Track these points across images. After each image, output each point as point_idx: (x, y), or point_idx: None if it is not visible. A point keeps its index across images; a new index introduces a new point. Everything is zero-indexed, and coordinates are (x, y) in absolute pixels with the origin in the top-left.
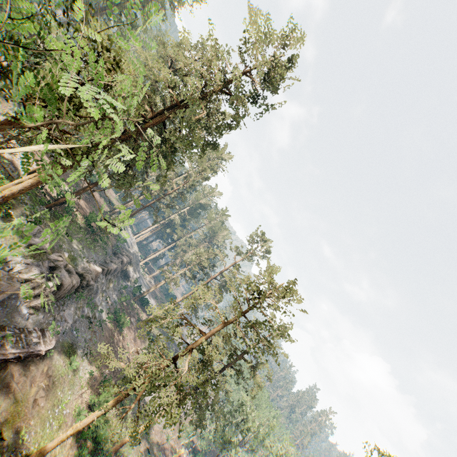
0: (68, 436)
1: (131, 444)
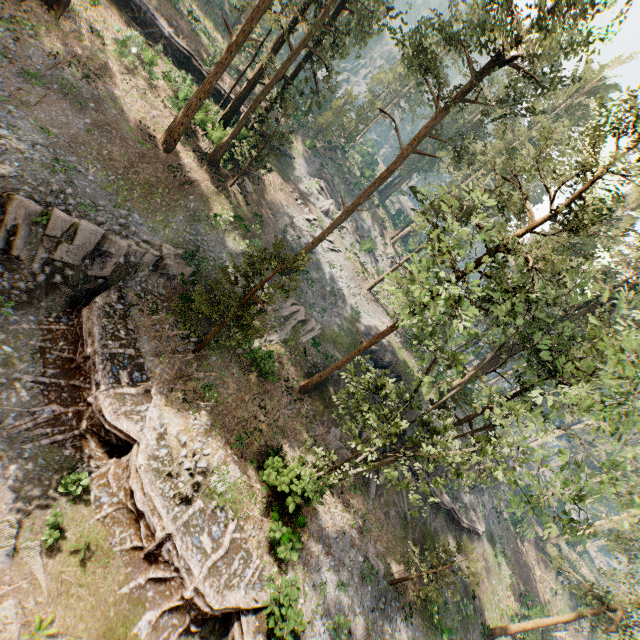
0: (528, 627)
1: None
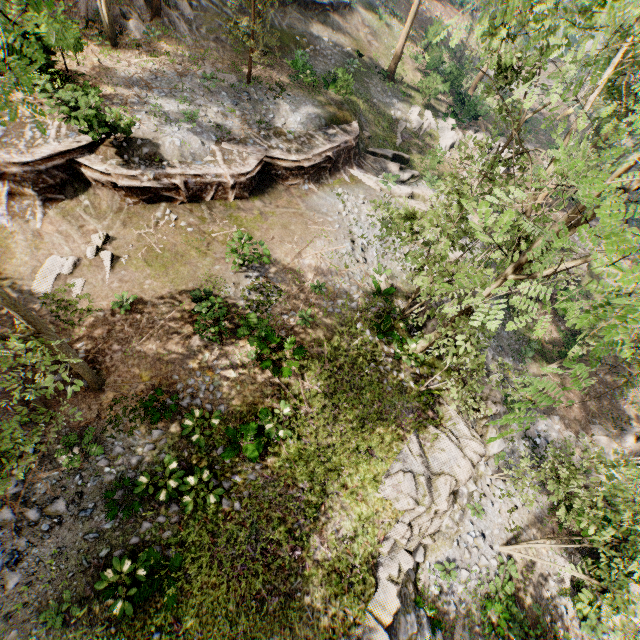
0: (409, 27)
1: None
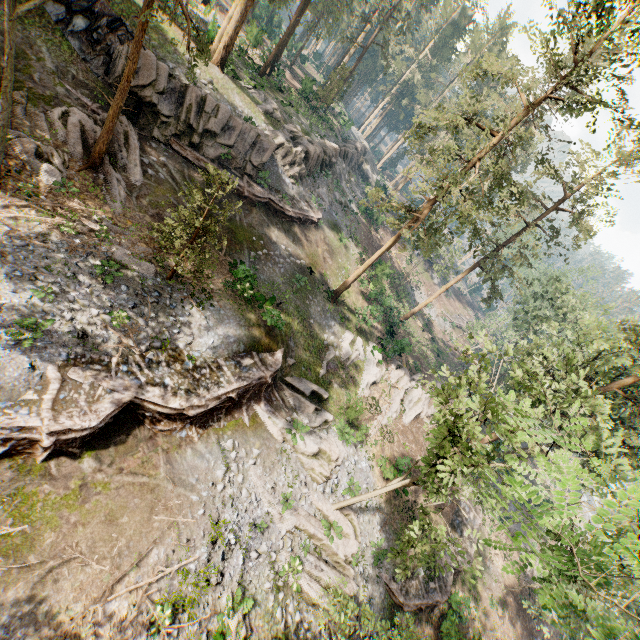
0: (361, 272)
1: (425, 253)
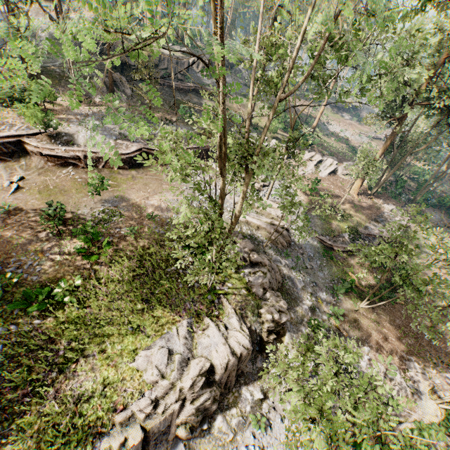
0: None
1: None
